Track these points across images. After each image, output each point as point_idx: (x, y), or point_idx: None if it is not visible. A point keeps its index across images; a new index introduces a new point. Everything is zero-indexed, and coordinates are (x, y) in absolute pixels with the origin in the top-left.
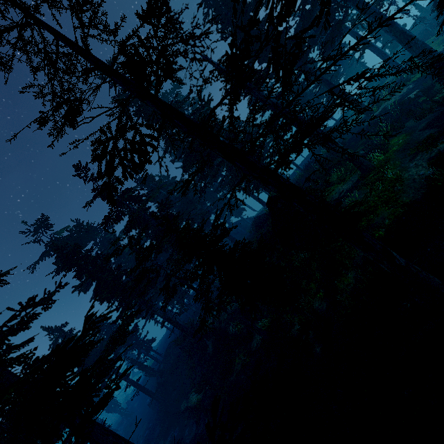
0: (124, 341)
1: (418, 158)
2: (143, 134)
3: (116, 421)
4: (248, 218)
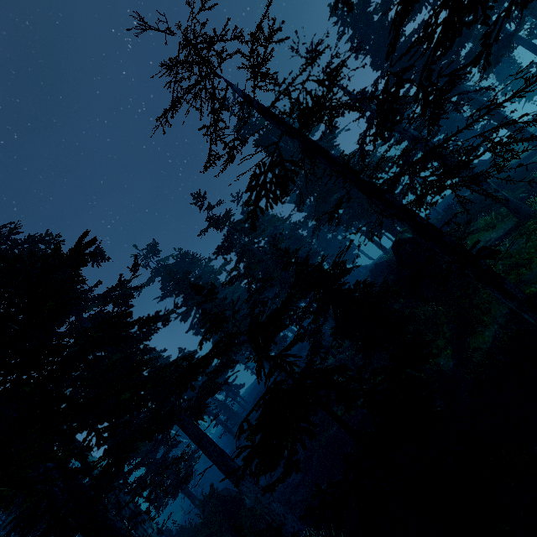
0: (233, 365)
1: None
2: (287, 169)
3: None
4: (360, 266)
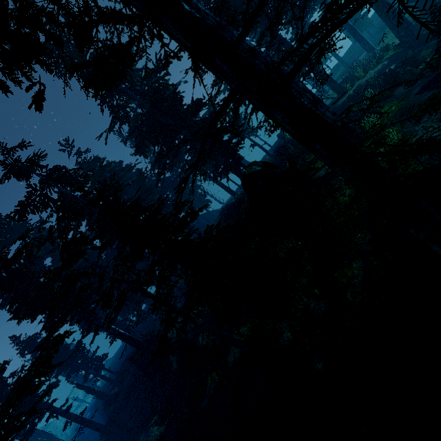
0: (38, 386)
1: (425, 120)
2: (26, 2)
3: None
4: (213, 210)
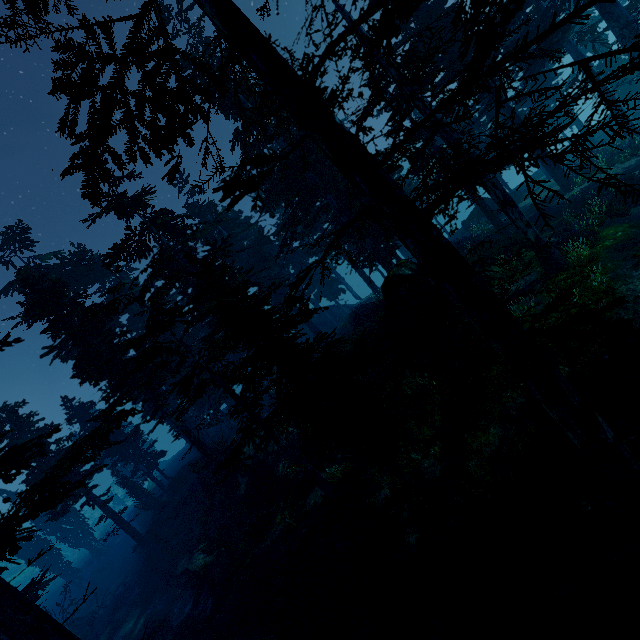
0: (93, 458)
1: None
2: (186, 80)
3: (84, 557)
4: (345, 305)
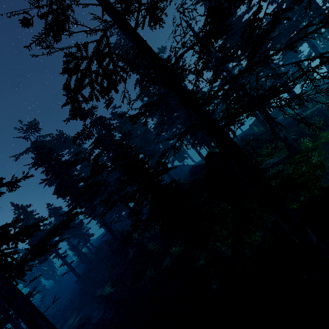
0: (62, 233)
1: None
2: (117, 65)
3: (51, 285)
4: (187, 164)
